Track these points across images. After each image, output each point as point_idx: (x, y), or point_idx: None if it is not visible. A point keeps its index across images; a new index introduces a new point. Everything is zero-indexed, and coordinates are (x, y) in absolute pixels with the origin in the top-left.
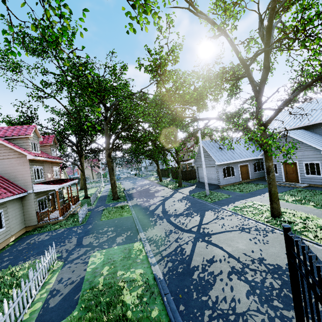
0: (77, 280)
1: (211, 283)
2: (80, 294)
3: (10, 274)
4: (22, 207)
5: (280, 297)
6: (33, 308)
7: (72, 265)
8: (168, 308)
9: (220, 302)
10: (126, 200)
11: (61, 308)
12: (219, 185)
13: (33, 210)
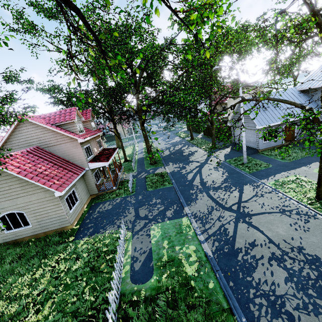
0: (147, 250)
1: (253, 266)
2: (153, 263)
3: (99, 242)
4: (84, 181)
5: (315, 287)
6: (125, 269)
7: (139, 236)
8: (221, 283)
9: (262, 283)
10: (163, 166)
11: (144, 272)
12: (257, 150)
13: (93, 183)
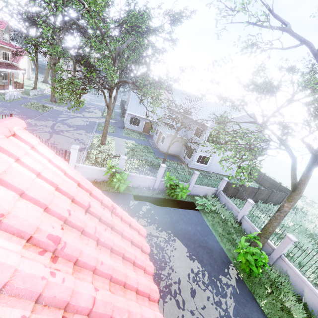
0: None
1: None
2: None
3: None
4: None
5: None
6: None
7: None
8: None
9: None
10: (58, 106)
11: None
12: (124, 127)
13: None
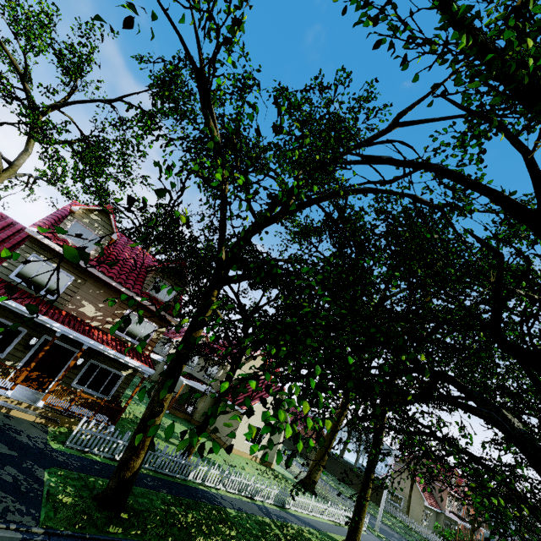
0: None
1: None
2: None
3: None
4: None
5: None
6: None
7: None
8: None
9: None
10: (42, 524)
11: None
12: None
13: None
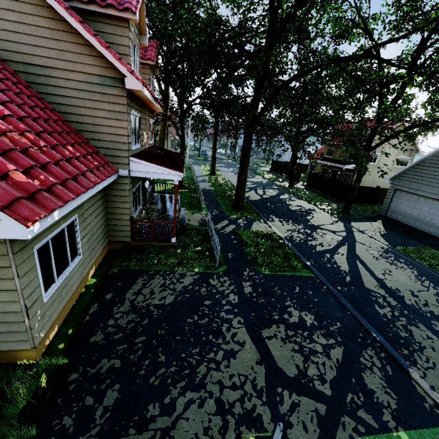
0: None
1: None
2: None
3: None
4: (105, 202)
5: None
6: None
7: None
8: None
9: None
10: (262, 219)
11: None
12: None
13: (126, 213)
